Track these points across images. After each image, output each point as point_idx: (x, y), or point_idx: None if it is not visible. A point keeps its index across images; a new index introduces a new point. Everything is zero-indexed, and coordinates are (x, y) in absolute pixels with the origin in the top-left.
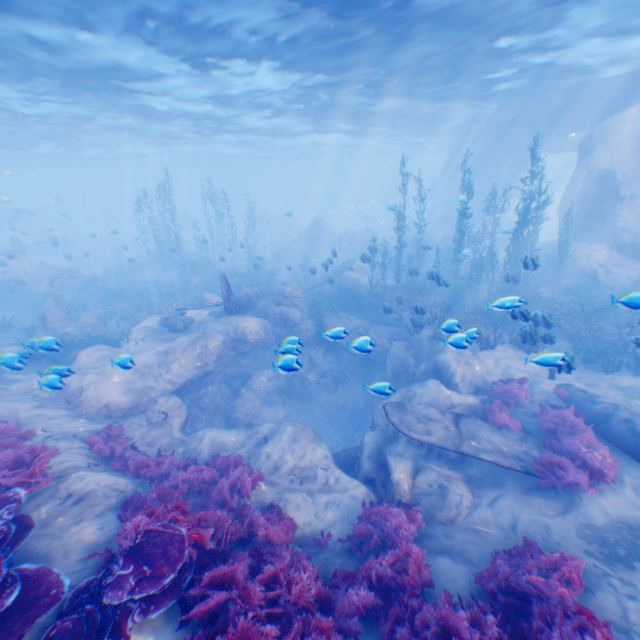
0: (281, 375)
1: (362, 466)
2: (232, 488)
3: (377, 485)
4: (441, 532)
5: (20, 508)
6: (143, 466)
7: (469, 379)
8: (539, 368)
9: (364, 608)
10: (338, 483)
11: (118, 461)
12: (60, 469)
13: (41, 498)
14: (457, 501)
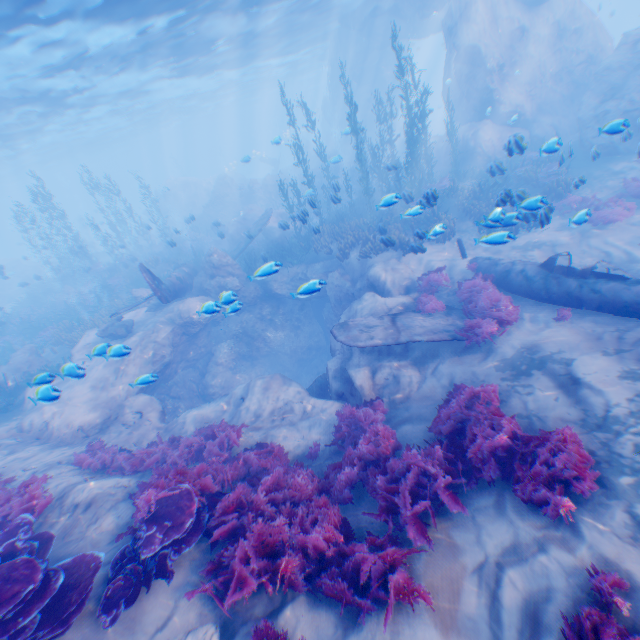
0: (240, 341)
1: (332, 387)
2: (224, 446)
3: (347, 396)
4: (401, 409)
5: (35, 532)
6: (137, 461)
7: (400, 283)
8: (455, 253)
9: (351, 480)
10: (314, 407)
11: (112, 467)
12: (58, 492)
13: (52, 520)
14: (409, 382)
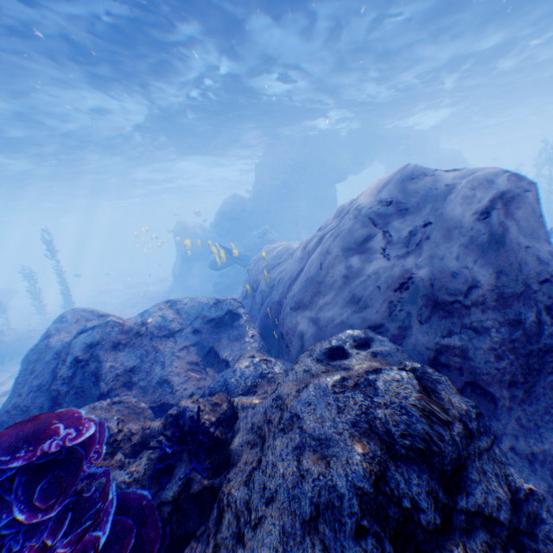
0: None
1: None
2: None
3: None
4: None
5: None
6: None
7: None
8: None
9: None
10: None
11: None
12: None
13: None
14: None
